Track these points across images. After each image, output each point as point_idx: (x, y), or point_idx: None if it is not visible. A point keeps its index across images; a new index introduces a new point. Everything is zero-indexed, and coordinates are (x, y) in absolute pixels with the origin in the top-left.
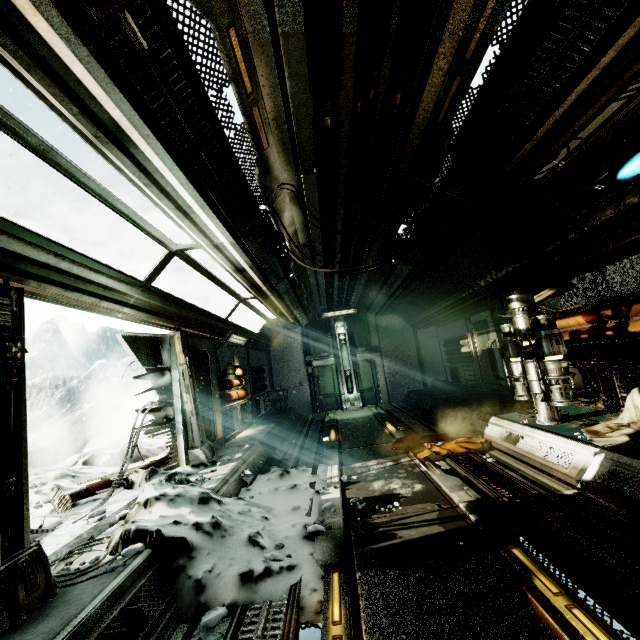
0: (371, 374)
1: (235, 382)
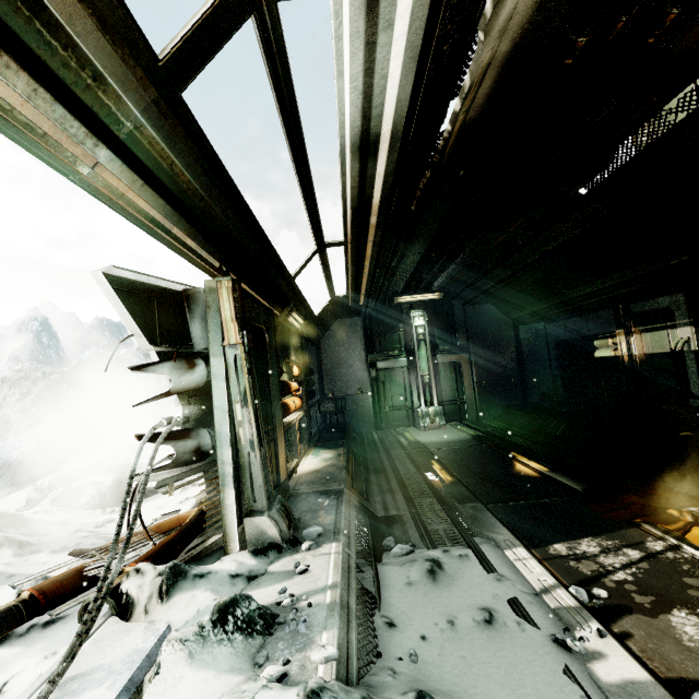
0: (455, 382)
1: (293, 385)
